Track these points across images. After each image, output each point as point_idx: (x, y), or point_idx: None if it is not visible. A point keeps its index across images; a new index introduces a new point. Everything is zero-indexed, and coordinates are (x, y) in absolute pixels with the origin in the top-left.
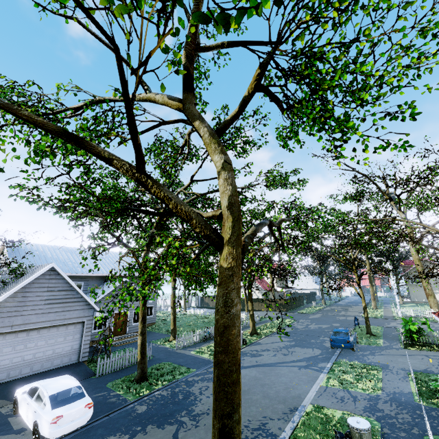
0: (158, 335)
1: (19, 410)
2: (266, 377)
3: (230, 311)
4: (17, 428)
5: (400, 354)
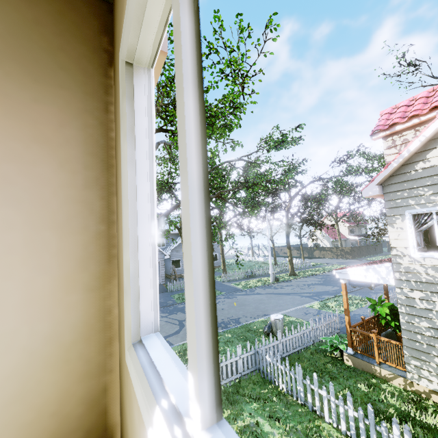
0: (217, 273)
1: None
2: (268, 300)
3: None
4: None
5: None
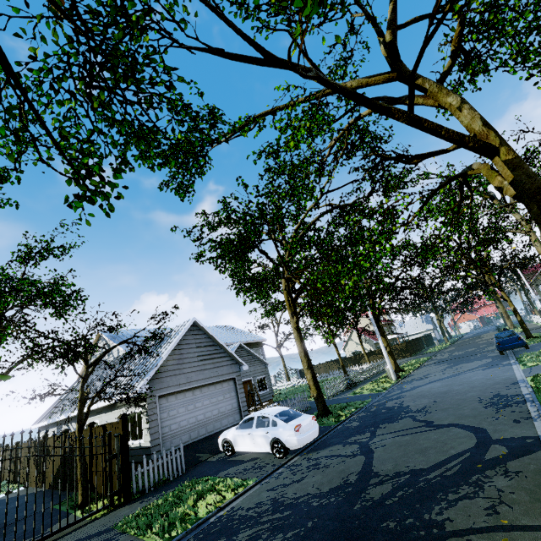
0: (290, 400)
1: (236, 448)
2: (456, 382)
3: (537, 179)
4: (247, 459)
5: None
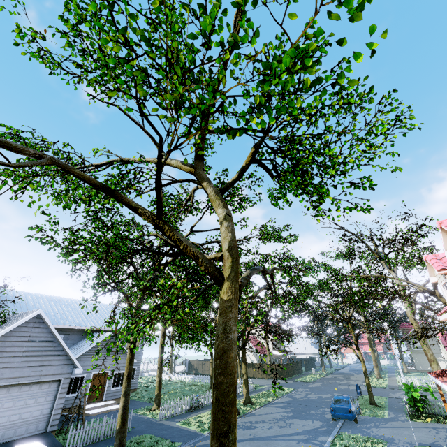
0: (138, 403)
1: None
2: None
3: (229, 337)
4: None
5: (406, 427)
